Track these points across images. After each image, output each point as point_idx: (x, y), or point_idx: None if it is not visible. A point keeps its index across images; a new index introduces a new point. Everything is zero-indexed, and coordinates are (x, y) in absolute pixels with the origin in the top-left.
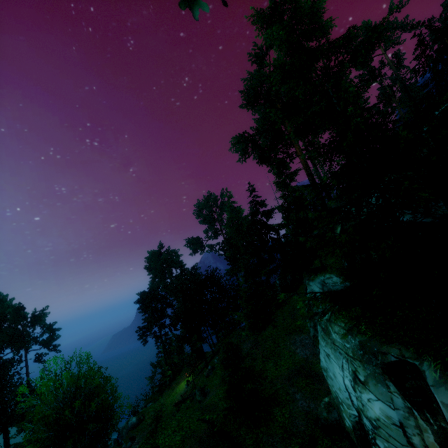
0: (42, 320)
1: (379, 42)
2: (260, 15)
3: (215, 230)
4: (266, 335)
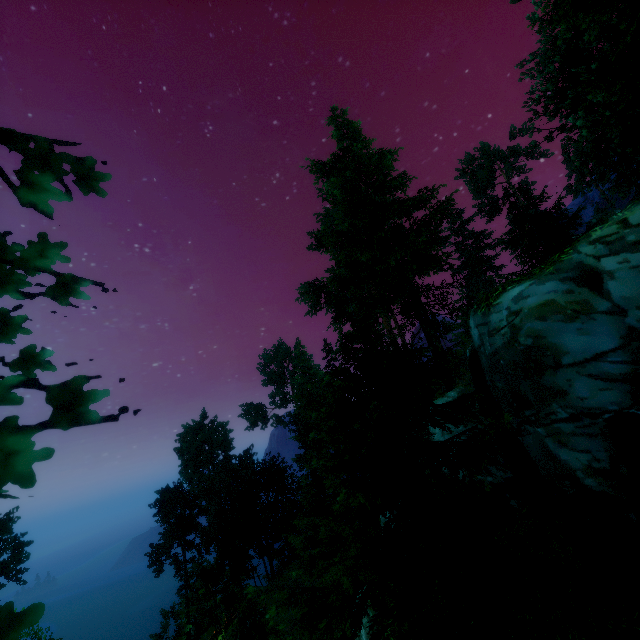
0: (6, 529)
1: (447, 216)
2: (320, 164)
3: (285, 395)
4: (326, 582)
